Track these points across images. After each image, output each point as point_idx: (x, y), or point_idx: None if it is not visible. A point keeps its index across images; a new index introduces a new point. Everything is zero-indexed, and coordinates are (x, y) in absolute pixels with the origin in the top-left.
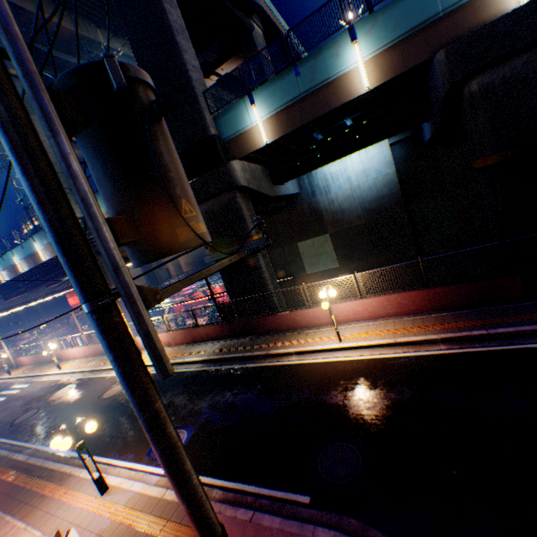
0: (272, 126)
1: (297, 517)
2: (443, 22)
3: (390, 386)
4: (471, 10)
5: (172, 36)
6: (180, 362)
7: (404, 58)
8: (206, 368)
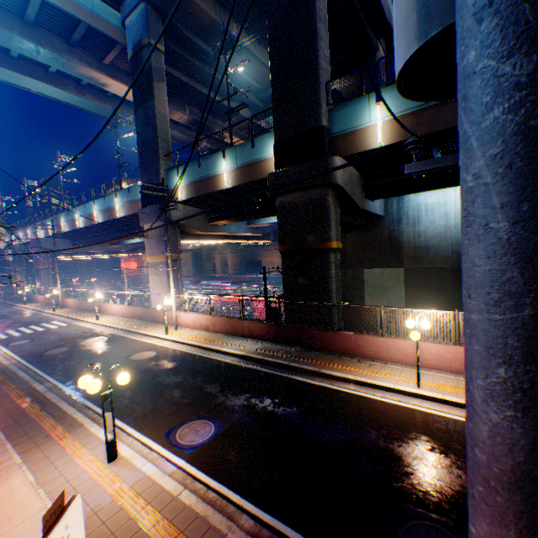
0: (392, 128)
1: None
2: None
3: None
4: None
5: (313, 22)
6: (215, 350)
7: None
8: (243, 365)
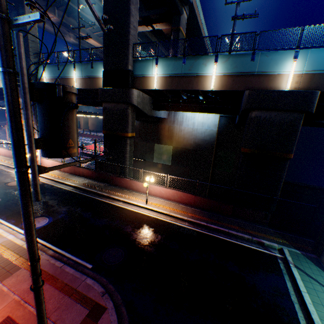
0: (161, 81)
1: (82, 272)
2: (255, 77)
3: (154, 232)
4: (268, 79)
5: (128, 3)
6: (62, 182)
7: (233, 84)
8: (74, 191)
